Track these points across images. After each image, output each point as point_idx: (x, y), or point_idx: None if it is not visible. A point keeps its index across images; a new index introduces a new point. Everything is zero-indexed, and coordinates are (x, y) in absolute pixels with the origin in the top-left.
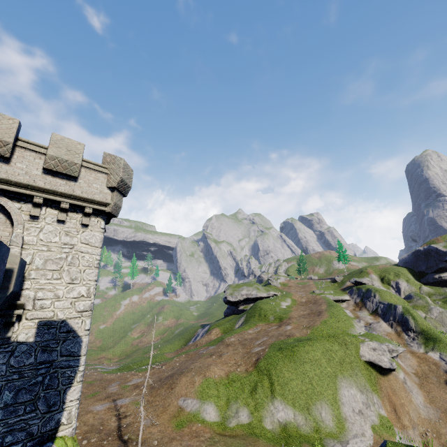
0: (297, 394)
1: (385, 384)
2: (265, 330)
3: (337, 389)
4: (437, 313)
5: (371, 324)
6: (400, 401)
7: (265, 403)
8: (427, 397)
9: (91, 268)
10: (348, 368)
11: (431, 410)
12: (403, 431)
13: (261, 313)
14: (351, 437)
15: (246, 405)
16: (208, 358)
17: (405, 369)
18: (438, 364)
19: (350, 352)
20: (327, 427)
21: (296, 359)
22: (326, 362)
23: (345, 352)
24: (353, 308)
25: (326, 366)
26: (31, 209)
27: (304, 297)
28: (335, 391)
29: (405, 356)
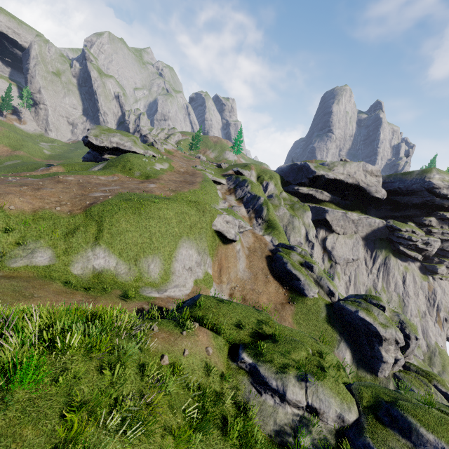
0: (129, 245)
1: (222, 251)
2: (122, 182)
3: (177, 248)
4: (282, 213)
5: (234, 207)
6: (228, 265)
7: (83, 248)
8: (248, 264)
9: None
10: (196, 233)
11: (247, 273)
12: (219, 285)
13: (126, 166)
14: (172, 287)
15: (52, 247)
16: (13, 187)
17: (243, 243)
18: (267, 245)
19: (205, 220)
20: (150, 278)
21: (143, 213)
22: (176, 223)
23: (200, 218)
24: (224, 192)
25: (175, 226)
26: None
27: (184, 167)
28: (174, 249)
29: (247, 235)
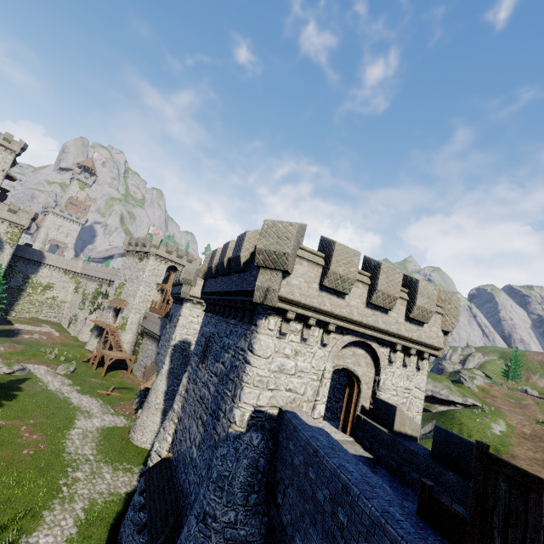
0: None
1: None
2: None
3: None
4: None
5: None
6: None
7: None
8: None
9: (419, 414)
10: None
11: None
12: None
13: (463, 431)
14: None
15: None
16: None
17: None
18: None
19: None
20: None
21: None
22: None
23: None
24: None
25: None
26: (391, 354)
27: (526, 425)
28: None
29: None
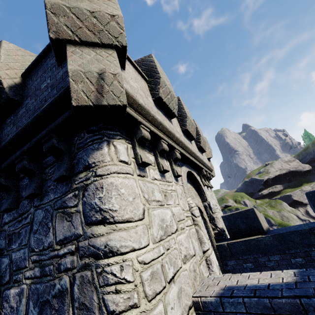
0: None
1: None
2: None
3: None
4: (271, 213)
5: None
6: None
7: None
8: None
9: None
10: None
11: None
12: None
13: None
14: None
15: None
16: None
17: None
18: None
19: None
20: None
21: None
22: None
23: None
24: None
25: None
26: (202, 180)
27: None
28: None
29: None
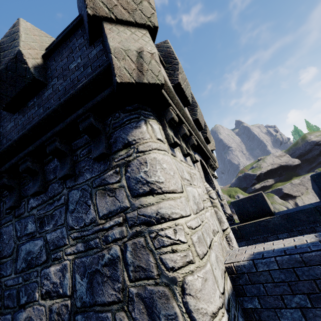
0: None
1: None
2: None
3: None
4: None
5: None
6: None
7: None
8: None
9: None
10: None
11: None
12: None
13: None
14: None
15: None
16: None
17: None
18: None
19: None
20: None
21: None
22: None
23: None
24: None
25: None
26: (210, 169)
27: None
28: None
29: None
